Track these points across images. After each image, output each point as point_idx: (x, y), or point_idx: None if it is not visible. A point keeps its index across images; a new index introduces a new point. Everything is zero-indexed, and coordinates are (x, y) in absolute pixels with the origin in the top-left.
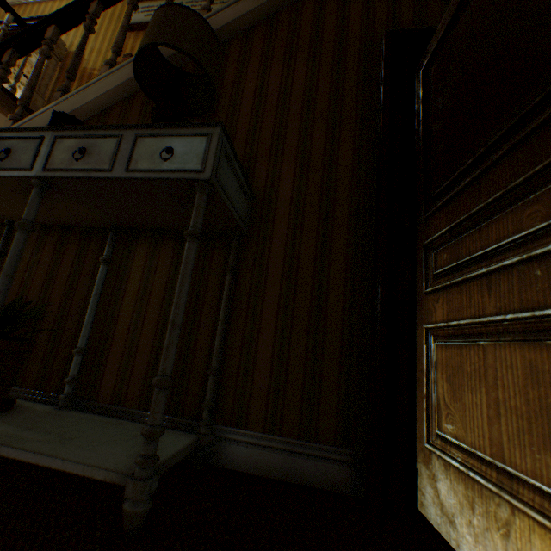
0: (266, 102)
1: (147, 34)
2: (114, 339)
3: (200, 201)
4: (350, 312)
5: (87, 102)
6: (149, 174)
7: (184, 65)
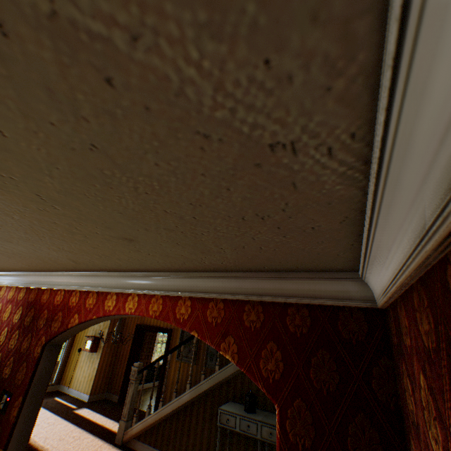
0: None
1: None
2: None
3: None
4: None
5: None
6: None
7: None
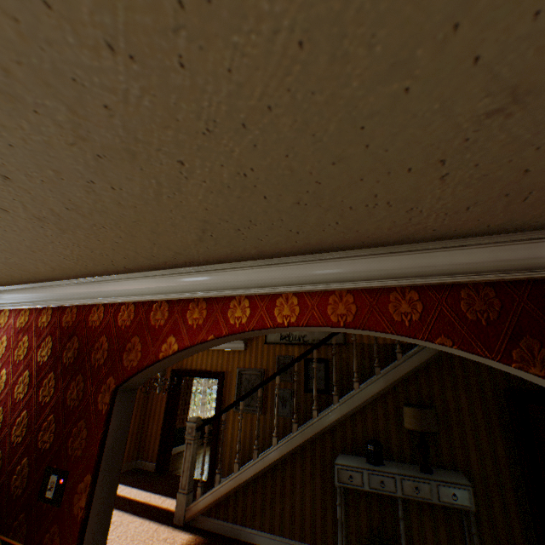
0: (449, 413)
1: (414, 421)
2: (412, 541)
3: (473, 518)
4: (526, 539)
5: (355, 405)
6: (448, 503)
7: (396, 383)
